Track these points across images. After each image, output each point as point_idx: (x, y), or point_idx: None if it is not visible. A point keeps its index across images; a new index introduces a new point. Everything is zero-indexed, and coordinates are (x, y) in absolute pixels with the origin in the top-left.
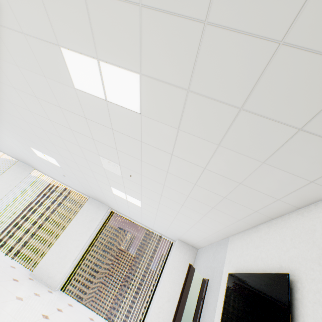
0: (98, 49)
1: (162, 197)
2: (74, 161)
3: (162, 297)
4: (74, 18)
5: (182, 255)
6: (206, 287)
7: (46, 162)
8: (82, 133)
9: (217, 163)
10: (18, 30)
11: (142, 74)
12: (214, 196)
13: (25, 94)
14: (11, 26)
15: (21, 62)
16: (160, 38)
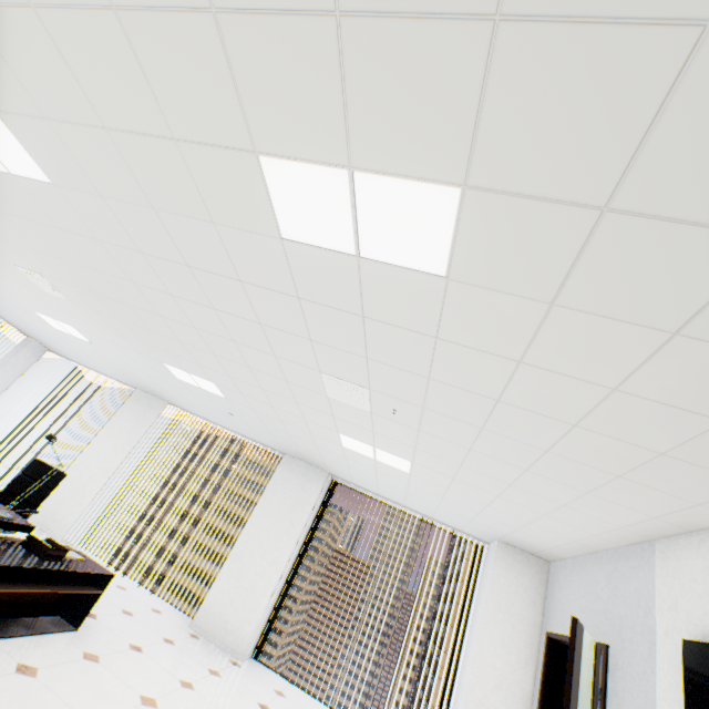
0: (356, 145)
1: (472, 453)
2: (258, 386)
3: (480, 678)
4: (302, 86)
5: (514, 577)
6: (605, 664)
7: (193, 390)
8: (285, 330)
9: (656, 377)
10: (164, 136)
11: (468, 187)
12: (629, 451)
13: (165, 263)
14: (148, 130)
15: (163, 200)
16: (543, 92)
